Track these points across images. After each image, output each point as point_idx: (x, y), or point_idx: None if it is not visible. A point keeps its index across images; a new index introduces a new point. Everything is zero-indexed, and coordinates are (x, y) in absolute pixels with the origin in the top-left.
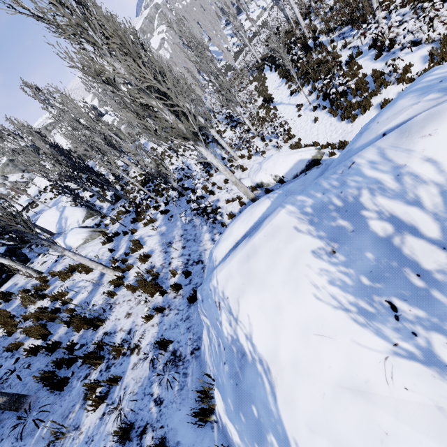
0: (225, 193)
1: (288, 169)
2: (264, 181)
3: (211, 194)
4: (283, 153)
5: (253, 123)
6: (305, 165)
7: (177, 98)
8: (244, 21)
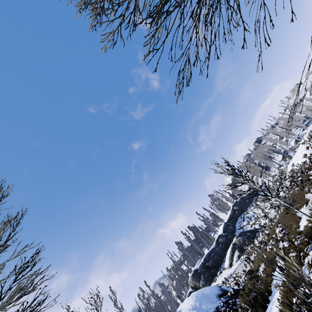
0: None
1: None
2: None
3: None
4: None
5: None
6: None
7: None
8: None
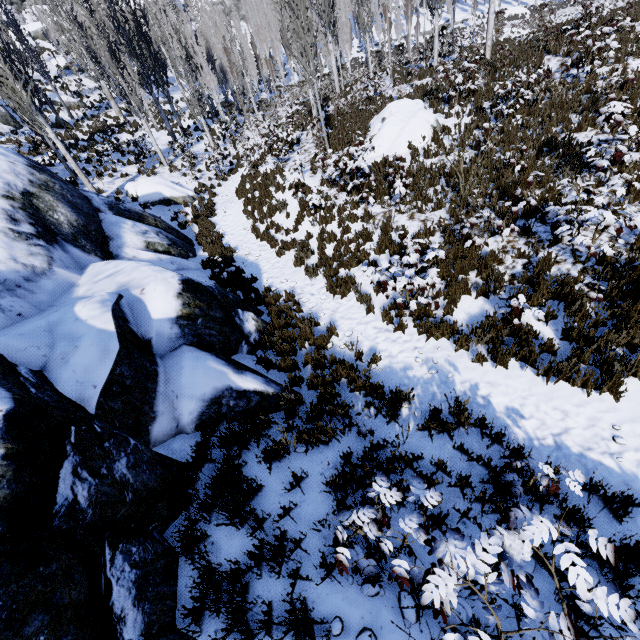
0: (105, 183)
1: (146, 193)
2: (129, 191)
3: (98, 176)
4: (160, 180)
5: (235, 146)
6: (159, 199)
7: (6, 72)
8: (422, 19)
